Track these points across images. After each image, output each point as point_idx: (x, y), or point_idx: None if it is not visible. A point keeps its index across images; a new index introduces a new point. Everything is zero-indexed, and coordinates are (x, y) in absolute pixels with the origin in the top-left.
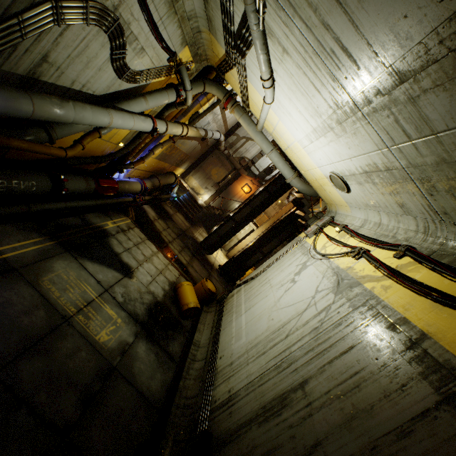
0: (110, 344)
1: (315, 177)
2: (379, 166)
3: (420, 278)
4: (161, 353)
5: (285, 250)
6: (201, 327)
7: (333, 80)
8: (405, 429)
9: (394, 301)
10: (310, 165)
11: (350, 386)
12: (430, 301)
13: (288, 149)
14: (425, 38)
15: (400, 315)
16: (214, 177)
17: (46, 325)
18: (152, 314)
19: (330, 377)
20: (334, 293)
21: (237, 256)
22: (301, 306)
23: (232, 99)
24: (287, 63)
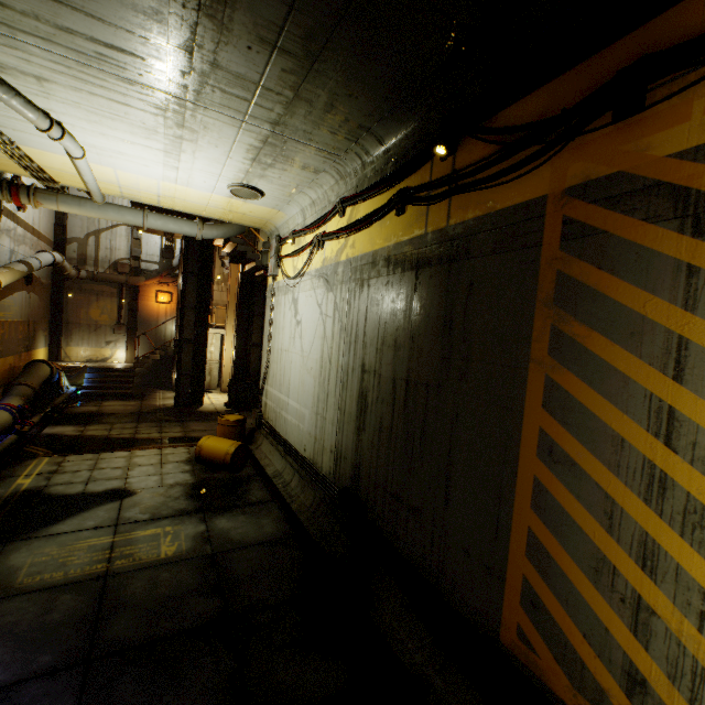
0: (184, 548)
1: (221, 207)
2: (256, 145)
3: (363, 215)
4: (248, 509)
5: (269, 311)
6: (267, 461)
7: (130, 84)
8: (415, 308)
9: (363, 248)
10: (203, 198)
11: (383, 329)
12: (377, 223)
13: (162, 200)
14: (169, 8)
15: (371, 253)
16: (104, 319)
17: (89, 598)
18: (199, 497)
19: (371, 341)
20: (330, 291)
21: (234, 376)
22: (320, 331)
23: (19, 187)
24: (58, 93)
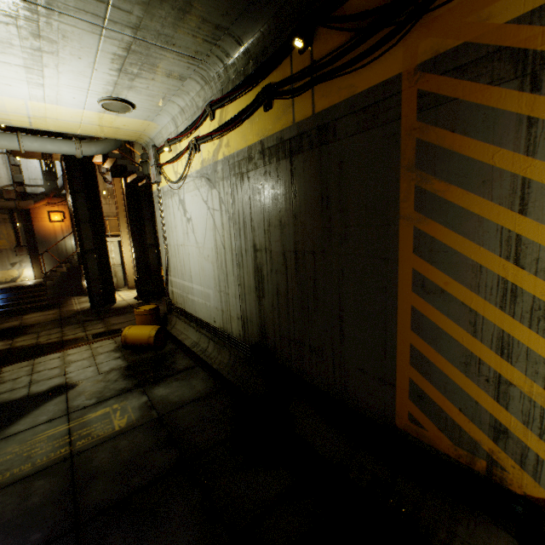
0: (134, 418)
1: (95, 124)
2: (120, 54)
3: (233, 116)
4: (179, 376)
5: (159, 214)
6: (183, 336)
7: None
8: (294, 191)
9: (238, 145)
10: (75, 116)
11: (267, 212)
12: (247, 121)
13: (33, 121)
14: None
15: (246, 148)
16: (2, 244)
17: (61, 478)
18: (135, 375)
19: (259, 224)
20: (214, 188)
21: (138, 274)
22: (210, 224)
23: None
24: None
